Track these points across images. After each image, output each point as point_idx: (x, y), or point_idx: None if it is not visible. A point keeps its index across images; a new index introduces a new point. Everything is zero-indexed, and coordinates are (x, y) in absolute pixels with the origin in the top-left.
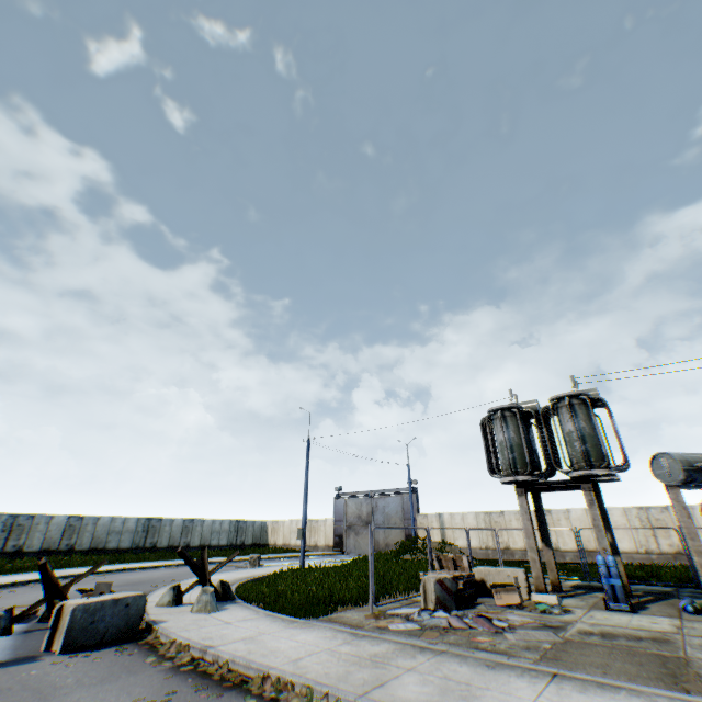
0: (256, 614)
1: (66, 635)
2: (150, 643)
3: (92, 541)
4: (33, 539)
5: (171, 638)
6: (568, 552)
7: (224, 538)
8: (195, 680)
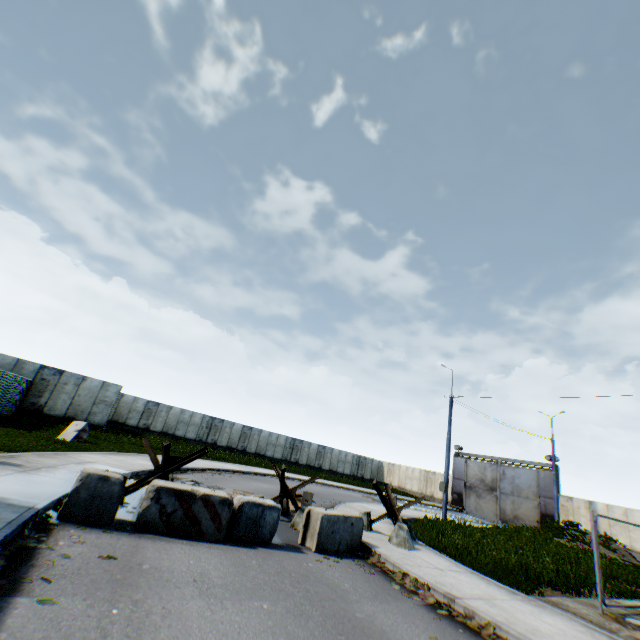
0: (458, 567)
1: (317, 537)
2: (378, 566)
3: (256, 447)
4: (222, 437)
5: (401, 569)
6: None
7: (347, 468)
8: (469, 634)
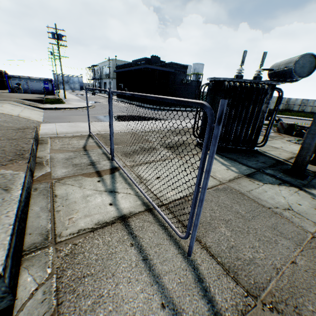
0: None
1: None
2: None
3: None
4: None
5: None
6: None
7: None
8: None
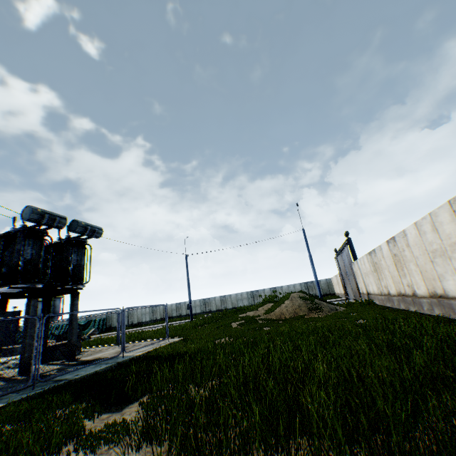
0: None
1: None
2: None
3: (232, 305)
4: (212, 306)
5: None
6: (422, 299)
7: None
8: None
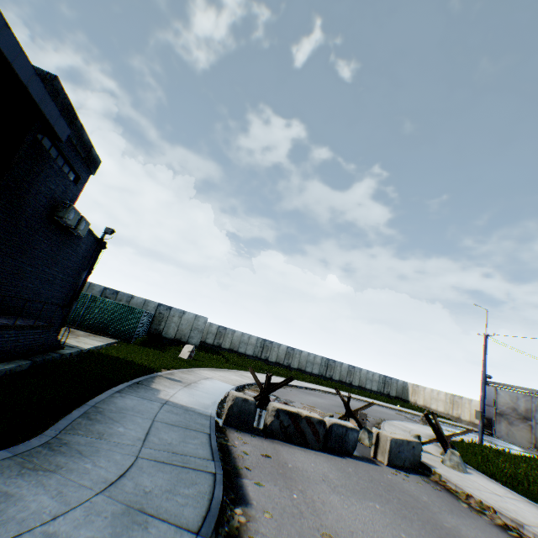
0: (513, 495)
1: (388, 455)
2: (440, 484)
3: (298, 364)
4: (272, 355)
5: (463, 491)
6: None
7: (374, 385)
8: None
